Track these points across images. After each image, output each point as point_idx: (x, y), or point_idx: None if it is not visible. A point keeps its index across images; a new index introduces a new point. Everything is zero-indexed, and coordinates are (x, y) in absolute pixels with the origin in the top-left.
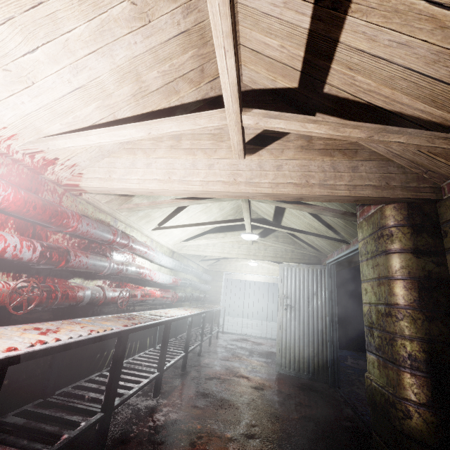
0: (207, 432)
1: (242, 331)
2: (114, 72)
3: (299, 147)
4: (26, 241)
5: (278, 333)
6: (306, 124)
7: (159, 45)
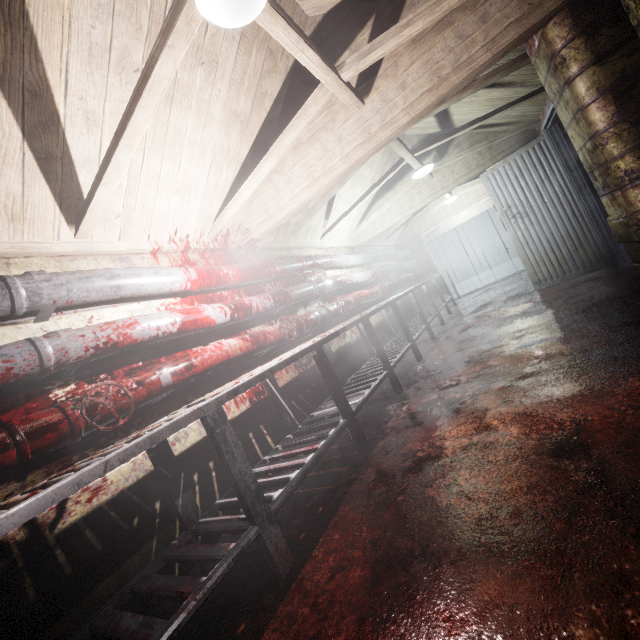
0: (476, 353)
1: (483, 285)
2: (221, 129)
3: (410, 44)
4: (261, 296)
5: (519, 252)
6: (401, 33)
7: (232, 72)
